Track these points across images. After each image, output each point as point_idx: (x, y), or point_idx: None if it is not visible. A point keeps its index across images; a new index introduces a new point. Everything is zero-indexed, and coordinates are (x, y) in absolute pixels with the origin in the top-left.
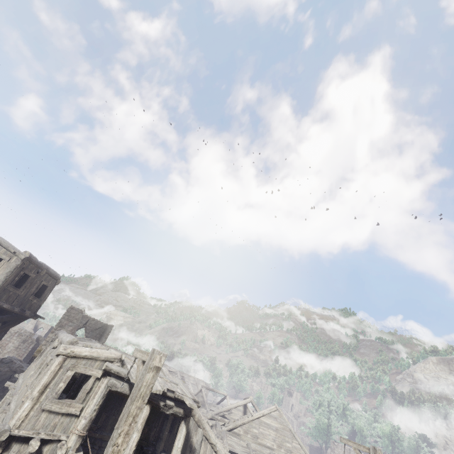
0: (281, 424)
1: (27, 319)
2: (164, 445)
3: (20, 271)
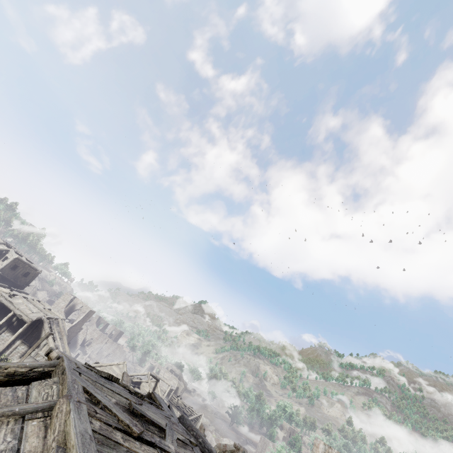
0: (121, 372)
1: (20, 286)
2: (27, 338)
3: (14, 263)
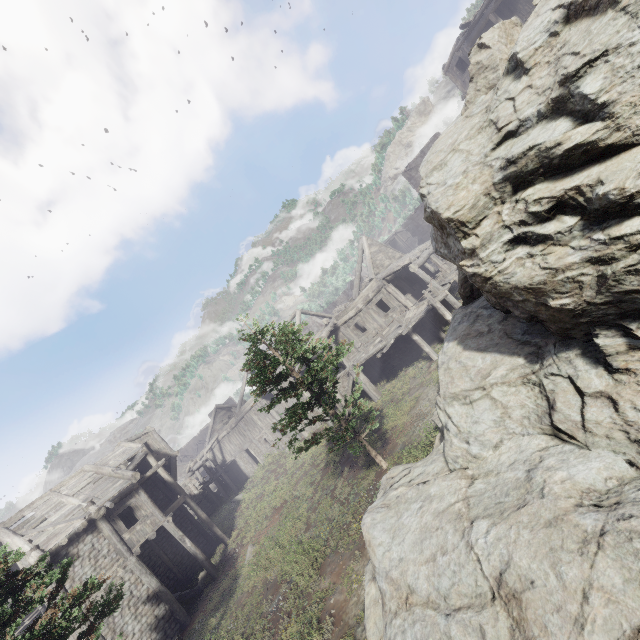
0: None
1: None
2: None
3: None
